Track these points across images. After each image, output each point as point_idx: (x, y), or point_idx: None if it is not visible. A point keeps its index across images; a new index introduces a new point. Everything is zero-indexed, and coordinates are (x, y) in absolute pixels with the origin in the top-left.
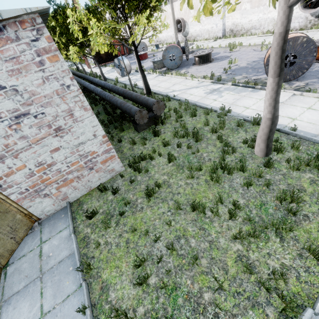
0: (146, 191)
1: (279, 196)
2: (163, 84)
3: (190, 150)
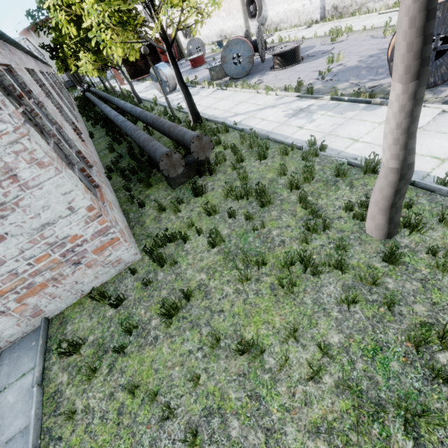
0: (165, 306)
1: (413, 335)
2: (221, 104)
3: (250, 223)
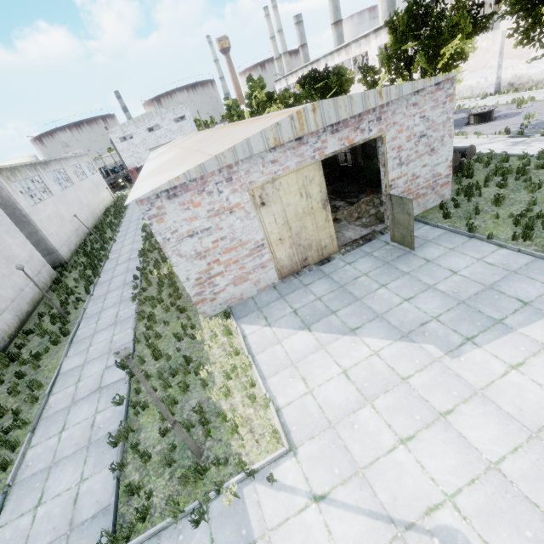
0: (493, 201)
1: None
2: None
3: (518, 181)
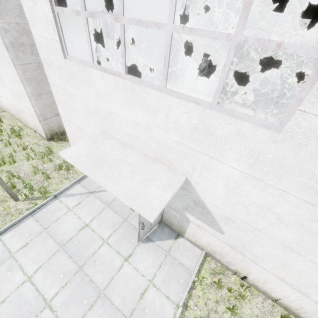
0: None
1: None
2: None
3: None
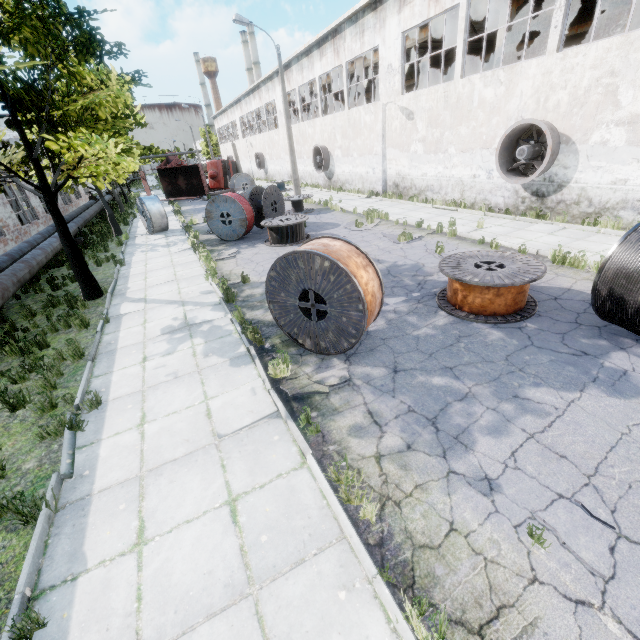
0: None
1: None
2: (160, 273)
3: None
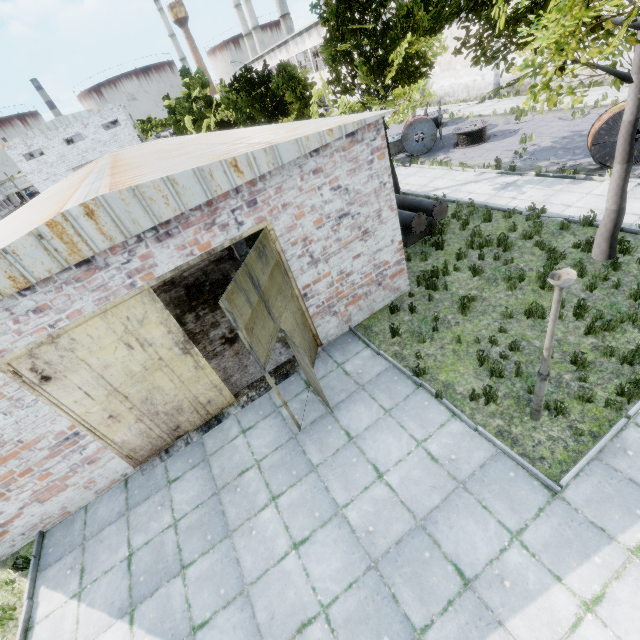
0: (459, 305)
1: (633, 293)
2: (412, 180)
3: (498, 262)
